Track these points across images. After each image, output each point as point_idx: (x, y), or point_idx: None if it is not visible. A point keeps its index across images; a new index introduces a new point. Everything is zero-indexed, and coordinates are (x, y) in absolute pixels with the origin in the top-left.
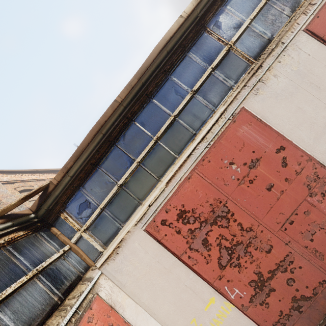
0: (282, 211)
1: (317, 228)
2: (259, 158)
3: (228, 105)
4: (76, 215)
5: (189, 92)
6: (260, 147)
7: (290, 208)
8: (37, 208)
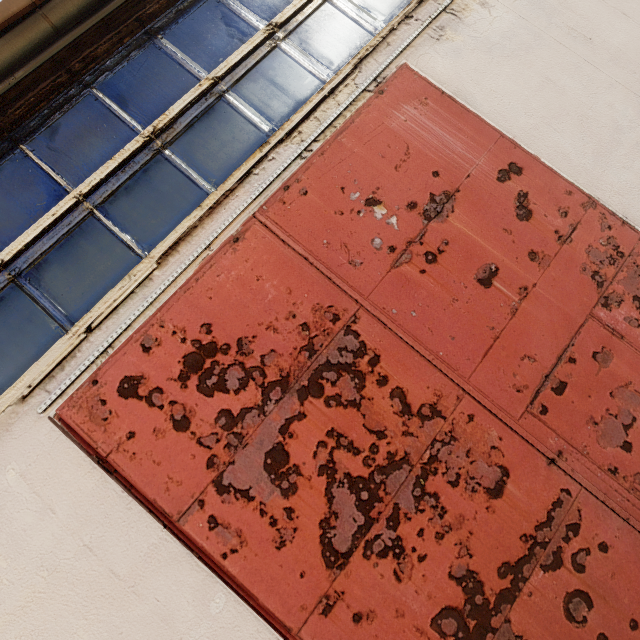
0: (529, 349)
1: (638, 406)
2: (453, 191)
3: (366, 57)
4: None
5: (263, 28)
6: (454, 163)
7: (551, 340)
8: None
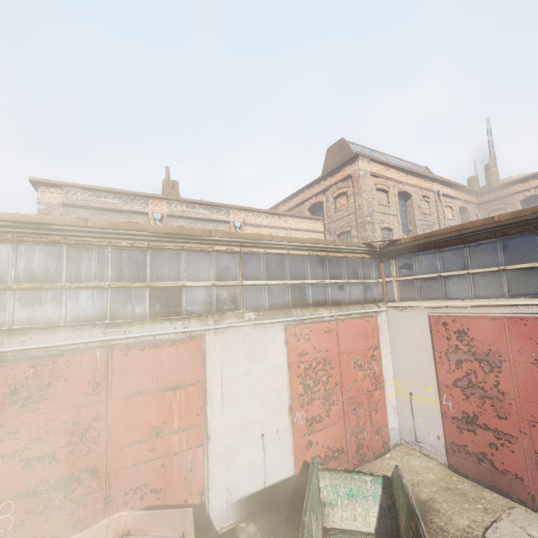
0: None
1: None
2: None
3: None
4: (399, 268)
5: None
6: None
7: None
8: (383, 247)
